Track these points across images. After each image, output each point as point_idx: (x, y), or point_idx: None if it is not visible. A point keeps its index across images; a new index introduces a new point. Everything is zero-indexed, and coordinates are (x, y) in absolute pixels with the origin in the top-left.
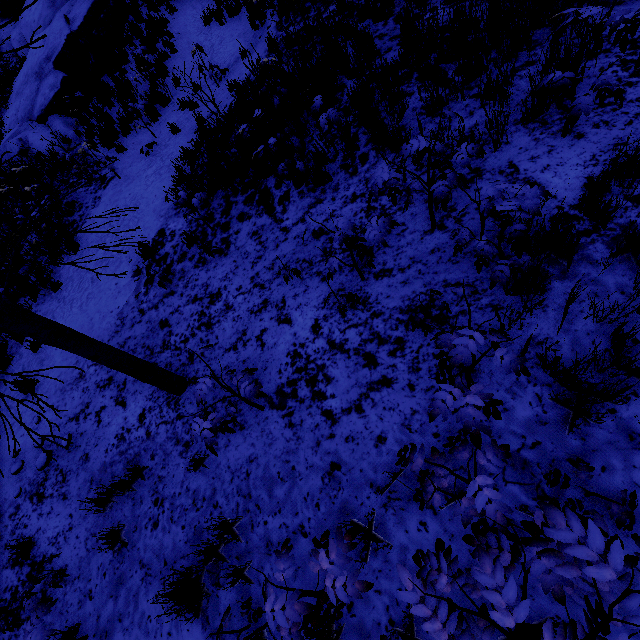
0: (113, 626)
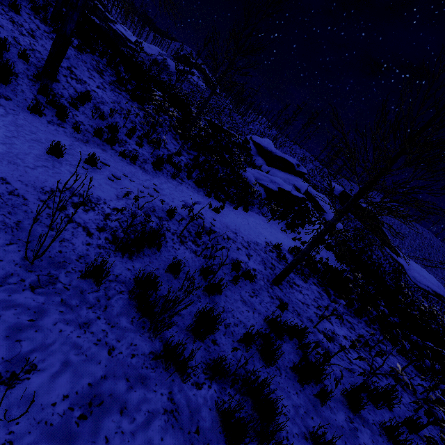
0: (222, 294)
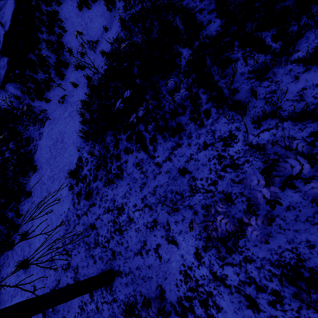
0: None
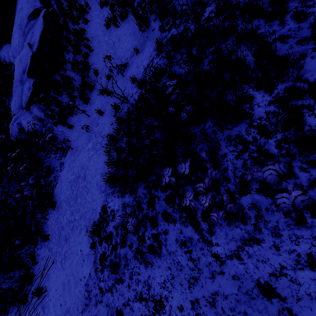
0: None
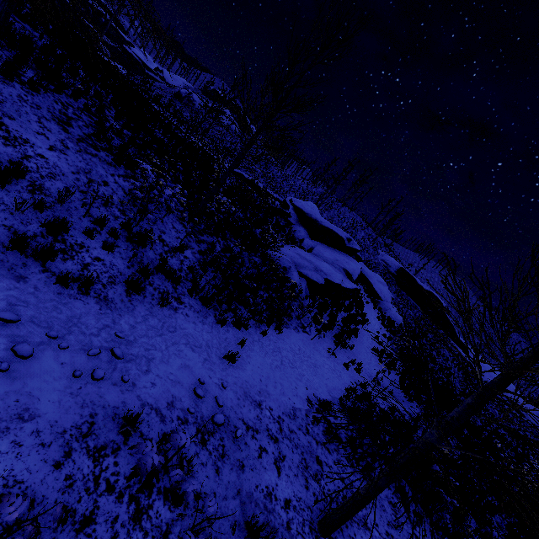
0: None
